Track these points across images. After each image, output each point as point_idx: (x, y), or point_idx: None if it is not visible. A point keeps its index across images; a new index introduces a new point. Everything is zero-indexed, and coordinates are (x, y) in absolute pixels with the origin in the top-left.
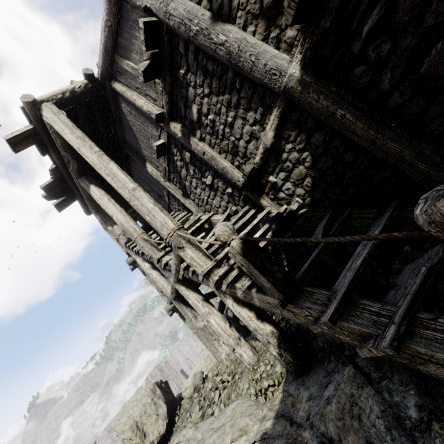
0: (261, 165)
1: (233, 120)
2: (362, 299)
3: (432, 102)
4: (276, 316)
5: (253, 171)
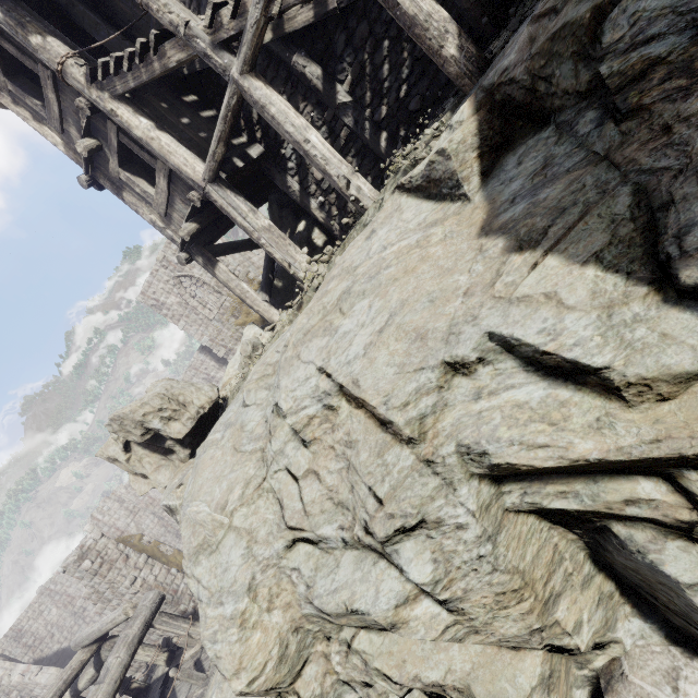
0: None
1: None
2: None
3: None
4: None
5: None
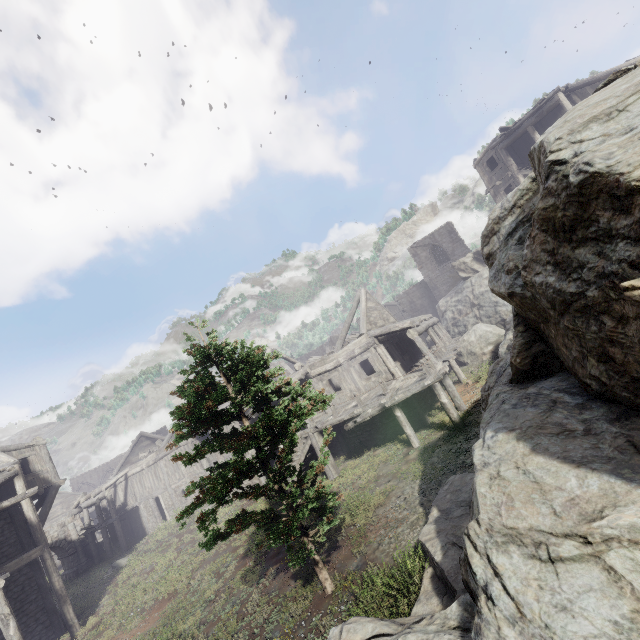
0: None
1: None
2: None
3: None
4: None
5: None
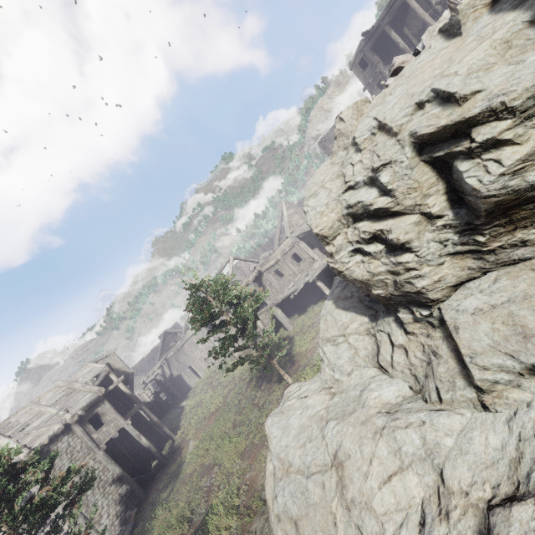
0: None
1: None
2: None
3: None
4: None
5: None
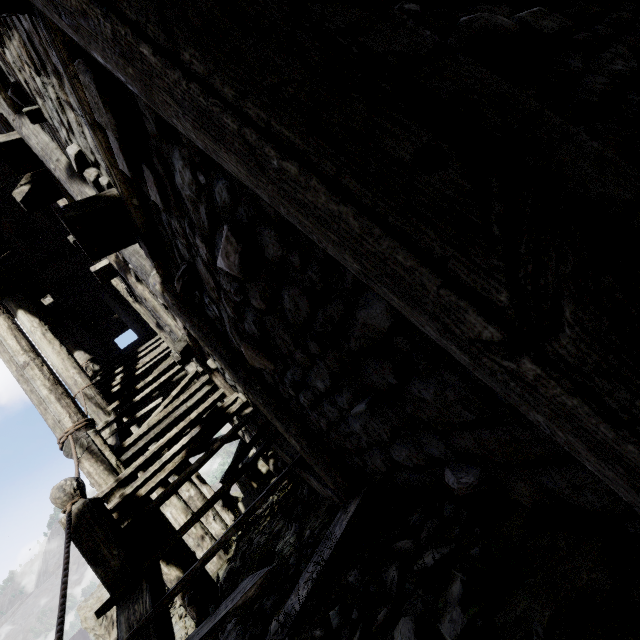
0: (195, 345)
1: None
2: (156, 637)
3: (278, 385)
4: (273, 497)
5: (191, 346)
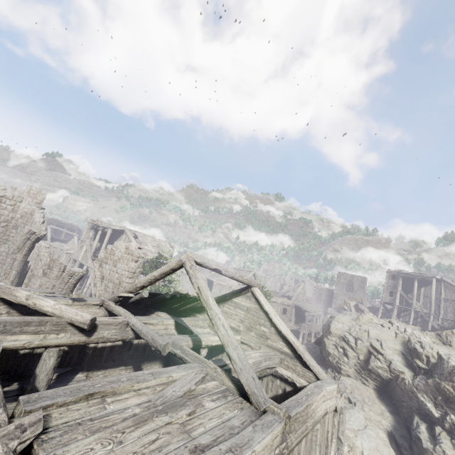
0: (447, 320)
1: (451, 314)
2: None
3: None
4: None
5: (445, 318)
